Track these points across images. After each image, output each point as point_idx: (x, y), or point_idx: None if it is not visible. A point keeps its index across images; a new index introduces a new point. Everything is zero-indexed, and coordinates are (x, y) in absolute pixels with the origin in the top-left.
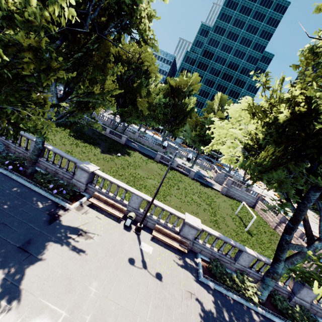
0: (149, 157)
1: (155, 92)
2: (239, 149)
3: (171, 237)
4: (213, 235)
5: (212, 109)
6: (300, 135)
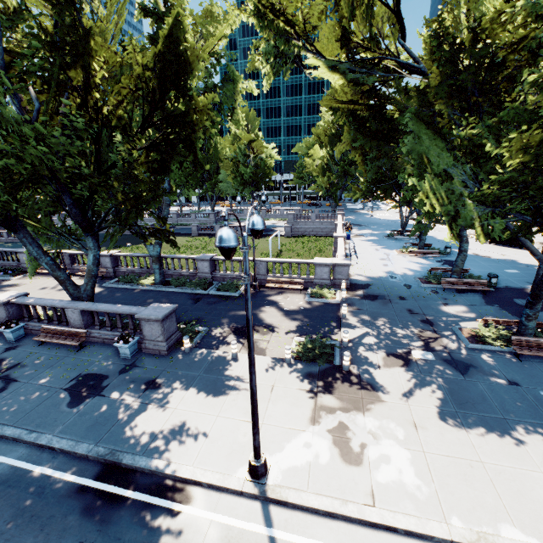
0: (184, 235)
1: None
2: None
3: None
4: (123, 256)
5: (239, 136)
6: None
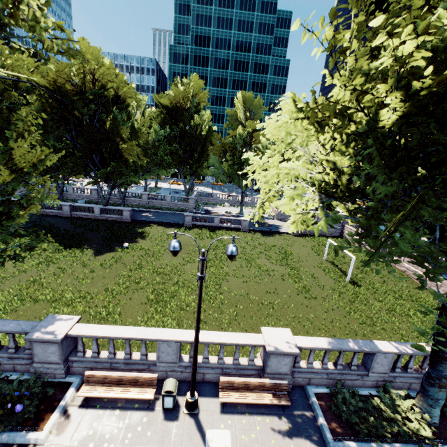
0: (176, 226)
1: (145, 125)
2: (312, 193)
3: (254, 388)
4: (319, 349)
5: (237, 122)
6: (435, 140)
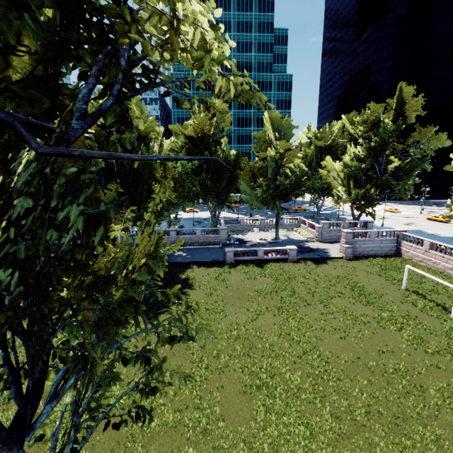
0: (217, 264)
1: None
2: None
3: None
4: None
5: (266, 143)
6: None
